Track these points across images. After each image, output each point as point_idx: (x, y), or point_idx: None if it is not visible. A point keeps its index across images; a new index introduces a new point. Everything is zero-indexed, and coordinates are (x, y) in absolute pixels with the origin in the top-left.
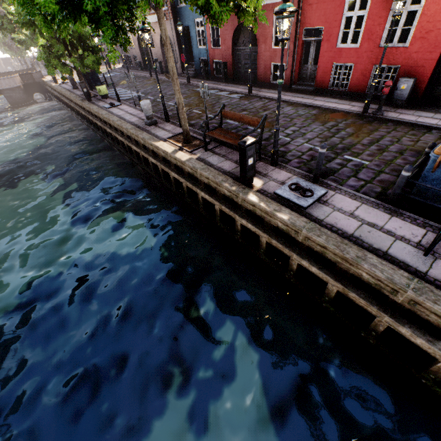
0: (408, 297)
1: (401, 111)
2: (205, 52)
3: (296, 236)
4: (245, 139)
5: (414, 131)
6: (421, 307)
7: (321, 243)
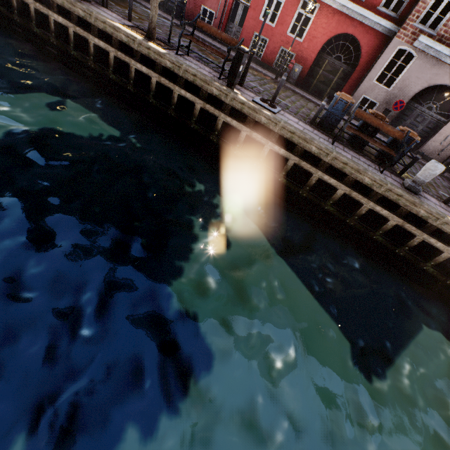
0: (332, 156)
1: (294, 87)
2: None
3: (274, 128)
4: (242, 47)
5: (303, 99)
6: (337, 161)
7: (292, 130)
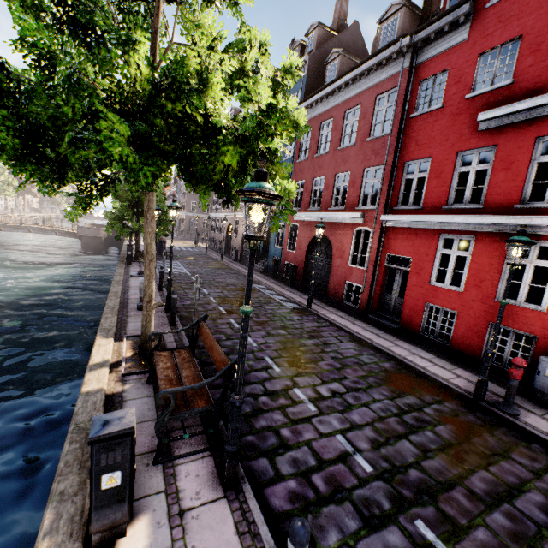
0: None
1: None
2: (280, 252)
3: None
4: (118, 413)
5: None
6: None
7: None
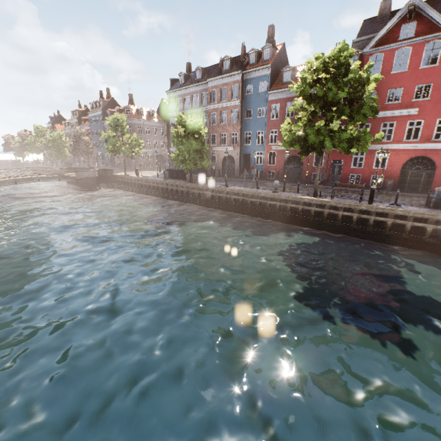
0: None
1: (392, 192)
2: (261, 167)
3: (408, 214)
4: (372, 187)
5: (406, 196)
6: None
7: (421, 213)
